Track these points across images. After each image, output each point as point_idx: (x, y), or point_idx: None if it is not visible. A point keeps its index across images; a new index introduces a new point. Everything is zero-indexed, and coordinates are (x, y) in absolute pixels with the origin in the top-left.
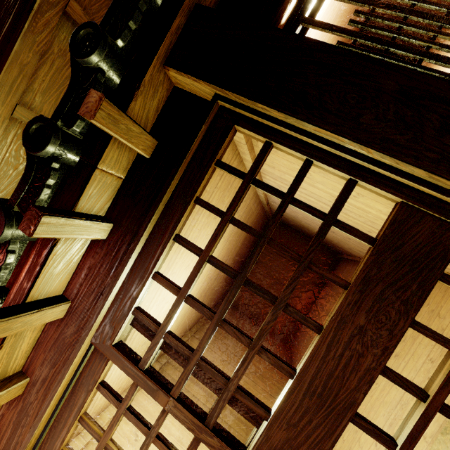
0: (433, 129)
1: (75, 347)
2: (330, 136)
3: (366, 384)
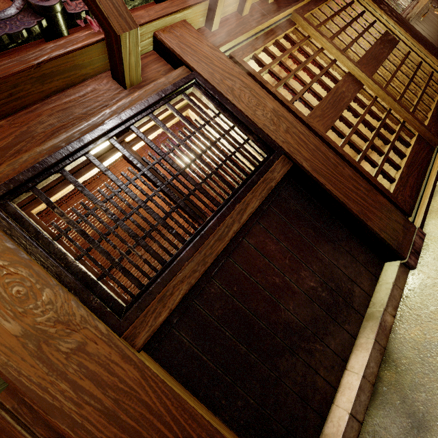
0: (394, 16)
1: (289, 6)
2: (373, 5)
3: (384, 59)
